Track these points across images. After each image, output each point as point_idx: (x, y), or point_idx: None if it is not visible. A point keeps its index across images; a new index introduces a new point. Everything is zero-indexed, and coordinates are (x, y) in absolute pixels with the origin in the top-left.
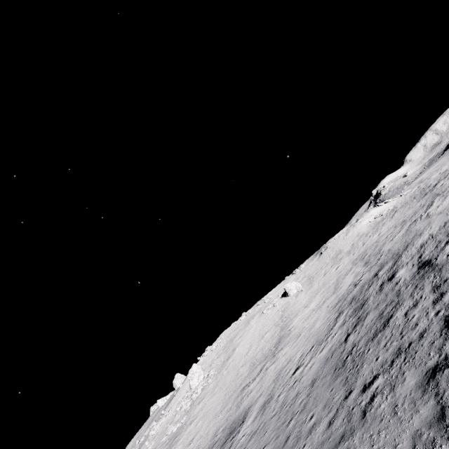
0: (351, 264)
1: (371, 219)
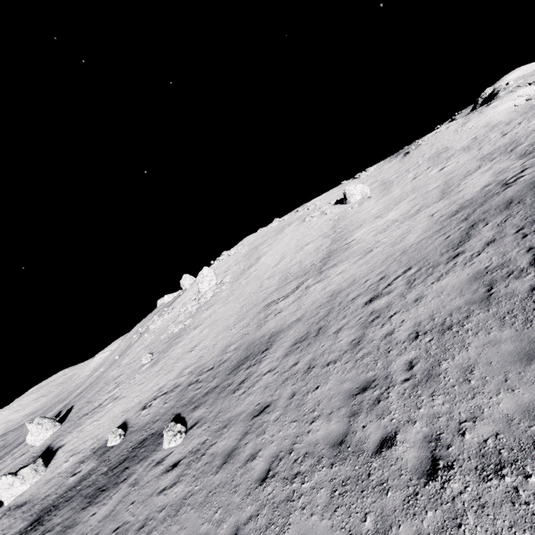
0: (479, 161)
1: (520, 102)
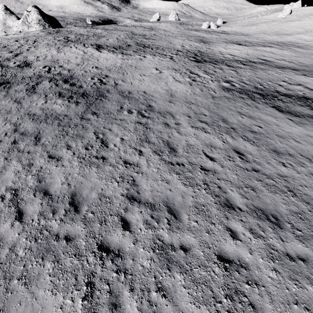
0: None
1: None
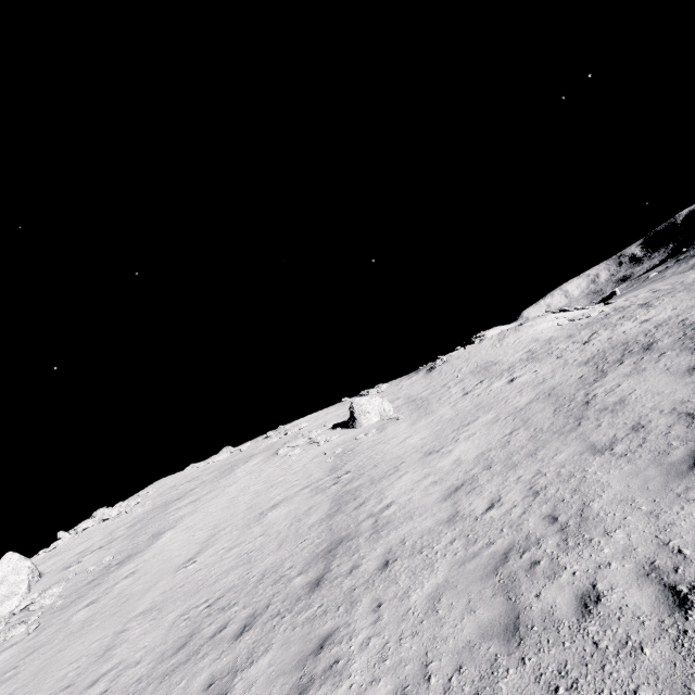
0: (583, 366)
1: (562, 321)
